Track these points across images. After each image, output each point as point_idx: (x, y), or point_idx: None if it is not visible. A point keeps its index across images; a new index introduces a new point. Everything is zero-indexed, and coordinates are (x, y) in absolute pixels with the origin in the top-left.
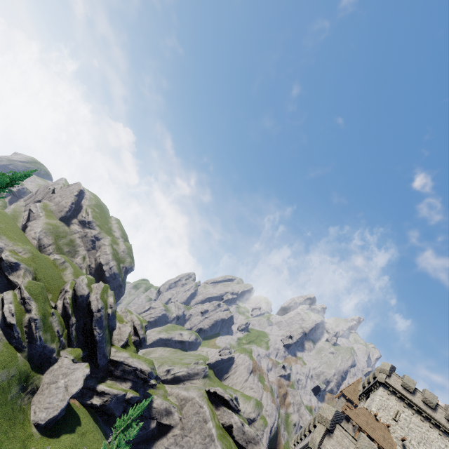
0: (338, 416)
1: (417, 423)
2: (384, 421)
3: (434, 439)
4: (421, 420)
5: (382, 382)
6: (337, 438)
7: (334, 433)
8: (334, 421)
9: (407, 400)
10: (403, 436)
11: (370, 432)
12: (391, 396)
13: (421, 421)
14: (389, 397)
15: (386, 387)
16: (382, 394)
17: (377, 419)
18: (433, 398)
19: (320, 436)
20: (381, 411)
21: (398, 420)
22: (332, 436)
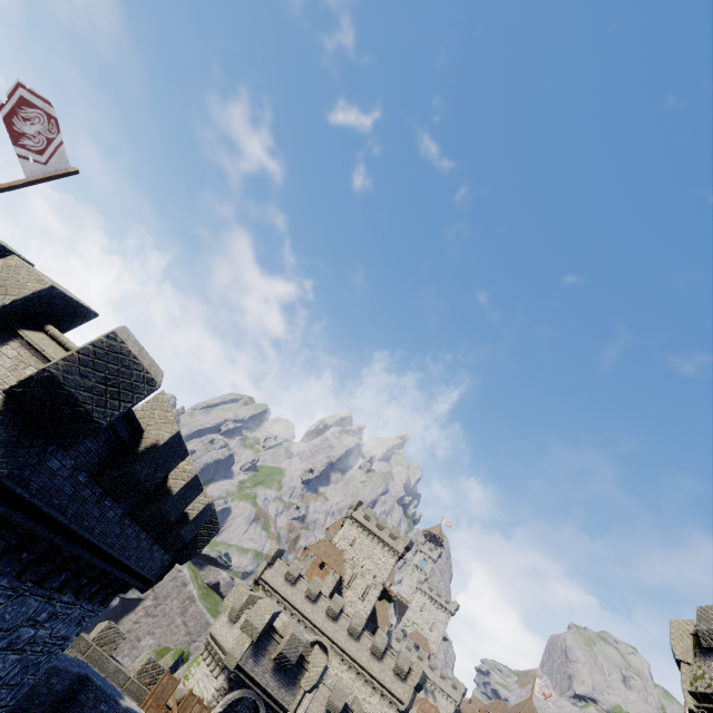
0: (280, 552)
1: (368, 544)
2: (343, 548)
3: (377, 553)
4: (371, 541)
5: (348, 516)
6: (276, 567)
7: (274, 565)
8: (275, 556)
9: (364, 528)
10: (354, 556)
11: (324, 559)
12: (353, 526)
13: (371, 542)
14: (351, 528)
15: (352, 520)
16: (347, 527)
17: (336, 548)
18: (384, 522)
19: (263, 569)
20: (342, 540)
21: (354, 545)
22: (272, 567)
